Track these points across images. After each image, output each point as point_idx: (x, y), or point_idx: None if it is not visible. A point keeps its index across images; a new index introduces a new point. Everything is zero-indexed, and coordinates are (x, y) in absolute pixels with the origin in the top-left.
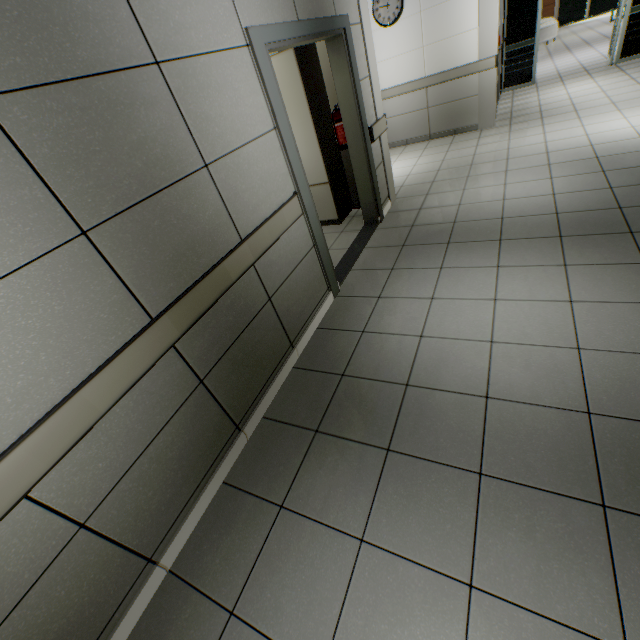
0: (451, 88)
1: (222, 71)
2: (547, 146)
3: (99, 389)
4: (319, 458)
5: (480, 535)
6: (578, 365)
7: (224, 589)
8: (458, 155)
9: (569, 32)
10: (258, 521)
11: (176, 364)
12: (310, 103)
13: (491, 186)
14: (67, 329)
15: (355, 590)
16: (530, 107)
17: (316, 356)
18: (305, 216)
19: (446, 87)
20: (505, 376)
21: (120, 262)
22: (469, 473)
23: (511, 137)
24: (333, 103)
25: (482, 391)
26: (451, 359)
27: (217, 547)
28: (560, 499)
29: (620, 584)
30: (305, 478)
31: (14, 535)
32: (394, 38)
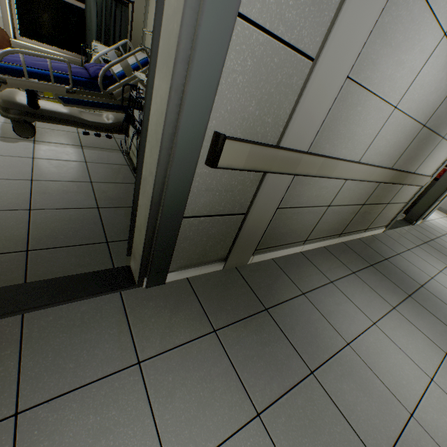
0: None
1: None
2: None
3: (377, 172)
4: (372, 273)
5: None
6: None
7: (327, 274)
8: None
9: None
10: (342, 268)
11: (372, 190)
12: None
13: None
14: (394, 147)
15: (390, 316)
16: None
17: (371, 243)
18: (419, 188)
19: None
20: None
21: (412, 143)
22: None
23: None
24: None
25: None
26: None
27: (322, 261)
28: None
29: None
30: (365, 273)
31: (335, 187)
32: None
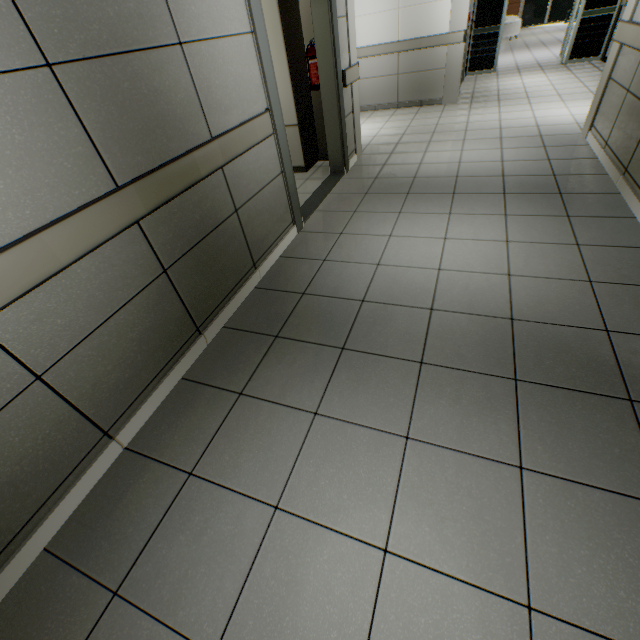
0: (421, 57)
1: None
2: (501, 123)
3: (61, 239)
4: (278, 357)
5: (418, 404)
6: (508, 286)
7: (183, 457)
8: (422, 123)
9: (530, 33)
10: (217, 406)
11: (140, 244)
12: (285, 34)
13: (450, 151)
14: (28, 165)
15: (308, 448)
16: (490, 90)
17: (278, 279)
18: (275, 138)
19: (417, 55)
20: (448, 294)
21: (87, 113)
22: (412, 363)
23: (471, 113)
24: (308, 41)
25: (428, 305)
26: (403, 282)
27: (176, 427)
28: (483, 377)
29: (521, 428)
30: (264, 372)
31: None
32: None
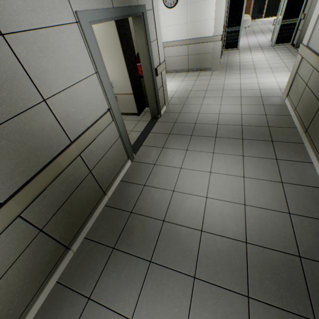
0: (200, 47)
1: (57, 39)
2: (241, 86)
3: None
4: (113, 266)
5: (191, 315)
6: (244, 214)
7: None
8: (201, 83)
9: (255, 24)
10: (74, 308)
11: (21, 225)
12: (123, 49)
13: (214, 104)
14: None
15: None
16: (235, 62)
17: (118, 199)
18: (115, 121)
19: (197, 46)
20: (211, 218)
21: None
22: (189, 277)
23: (226, 78)
24: (137, 50)
25: (200, 227)
26: (187, 206)
27: None
28: (230, 293)
29: None
30: (104, 279)
31: None
32: (173, 15)
